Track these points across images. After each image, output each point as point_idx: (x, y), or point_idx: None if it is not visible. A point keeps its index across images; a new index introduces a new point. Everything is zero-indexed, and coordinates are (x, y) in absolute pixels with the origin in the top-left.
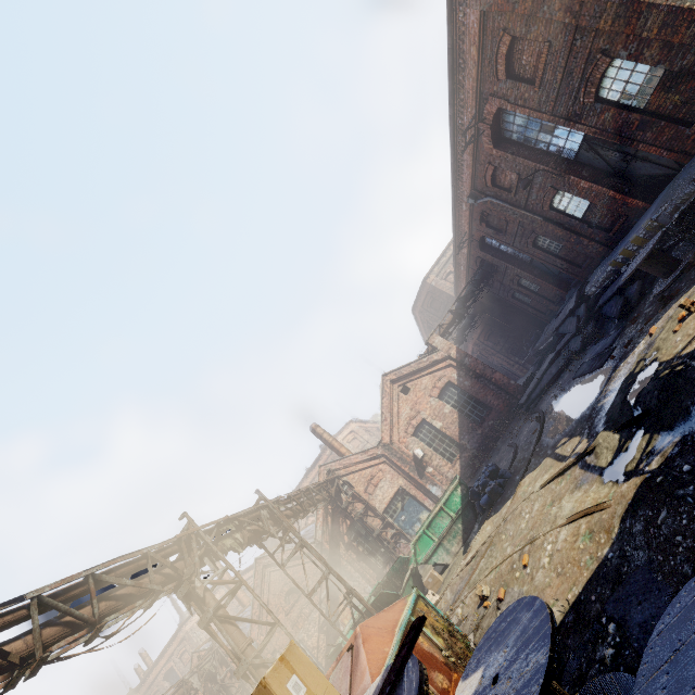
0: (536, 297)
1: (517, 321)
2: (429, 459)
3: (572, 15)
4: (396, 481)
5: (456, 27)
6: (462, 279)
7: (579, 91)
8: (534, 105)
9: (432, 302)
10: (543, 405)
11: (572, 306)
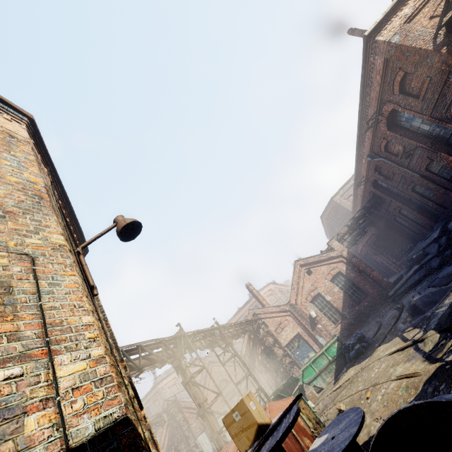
0: (412, 222)
1: (396, 236)
2: (319, 319)
3: (447, 65)
4: (296, 329)
5: (368, 65)
6: (358, 203)
7: (450, 106)
8: (418, 110)
9: (336, 213)
10: (404, 300)
11: (436, 236)
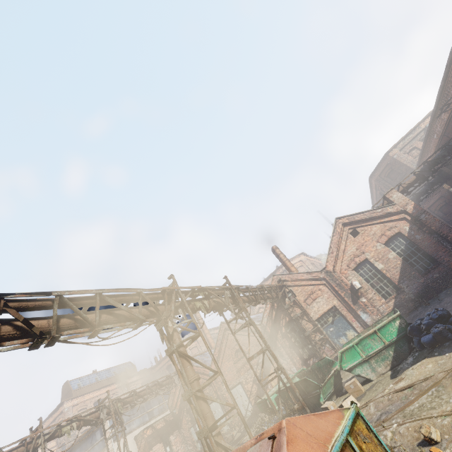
0: None
1: None
2: (364, 292)
3: None
4: (331, 301)
5: None
6: (430, 148)
7: None
8: None
9: (390, 172)
10: None
11: None
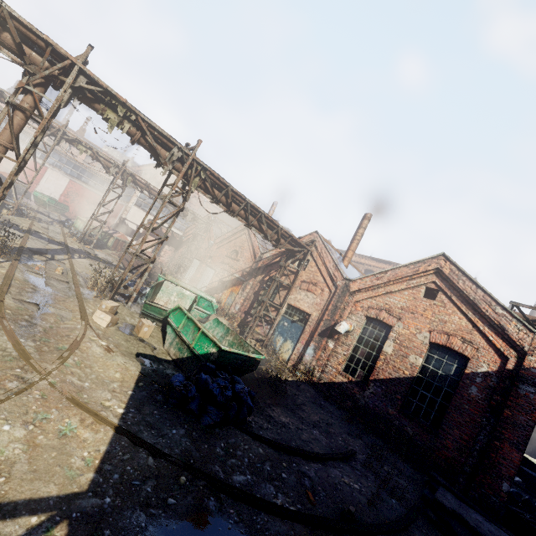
0: None
1: None
2: (342, 342)
3: None
4: (314, 309)
5: None
6: None
7: None
8: None
9: None
10: None
11: None
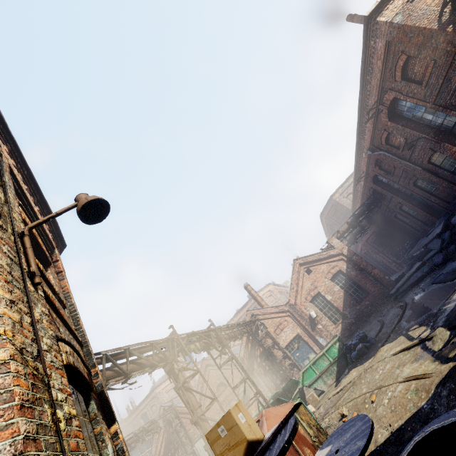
0: (413, 219)
1: (397, 233)
2: (320, 320)
3: (453, 46)
4: (296, 330)
5: (368, 49)
6: (358, 200)
7: (455, 91)
8: (421, 97)
9: (335, 212)
10: (407, 298)
11: (439, 231)
